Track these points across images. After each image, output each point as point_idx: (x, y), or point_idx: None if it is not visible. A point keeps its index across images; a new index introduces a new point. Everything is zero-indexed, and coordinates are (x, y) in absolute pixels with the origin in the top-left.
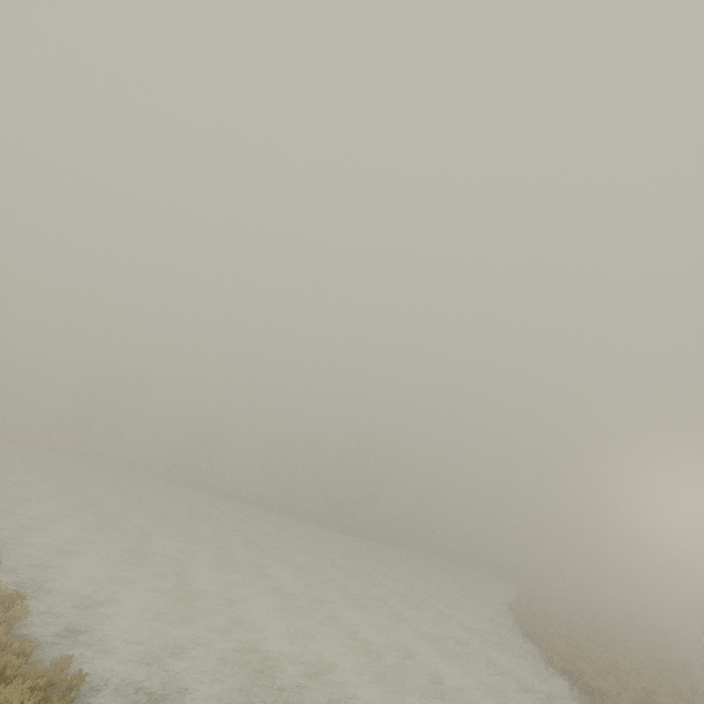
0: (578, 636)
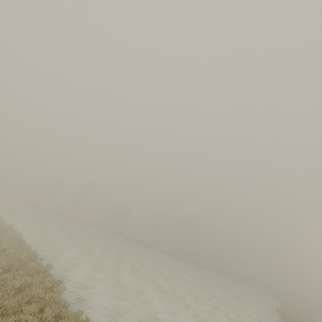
0: None
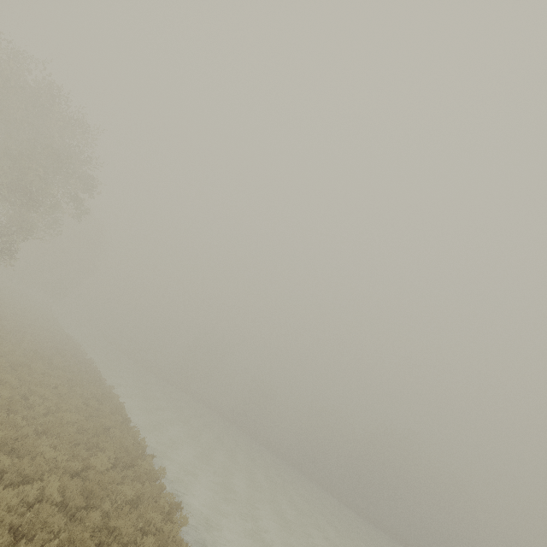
0: None
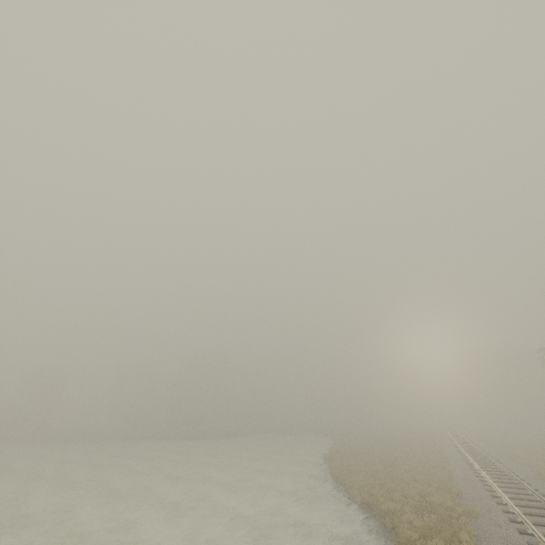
0: (373, 464)
